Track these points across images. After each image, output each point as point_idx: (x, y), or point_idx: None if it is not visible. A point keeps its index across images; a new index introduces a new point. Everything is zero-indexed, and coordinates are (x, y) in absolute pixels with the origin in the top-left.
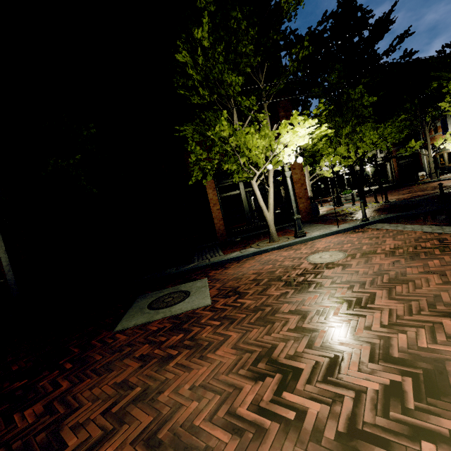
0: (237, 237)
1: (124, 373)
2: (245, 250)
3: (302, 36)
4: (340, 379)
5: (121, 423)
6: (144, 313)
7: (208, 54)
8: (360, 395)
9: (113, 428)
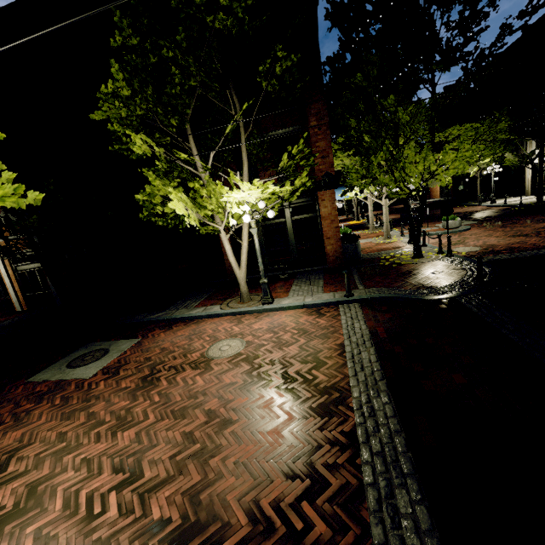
0: None
1: None
2: (211, 307)
3: (339, 3)
4: (0, 489)
5: None
6: (60, 368)
7: (135, 102)
8: None
9: None
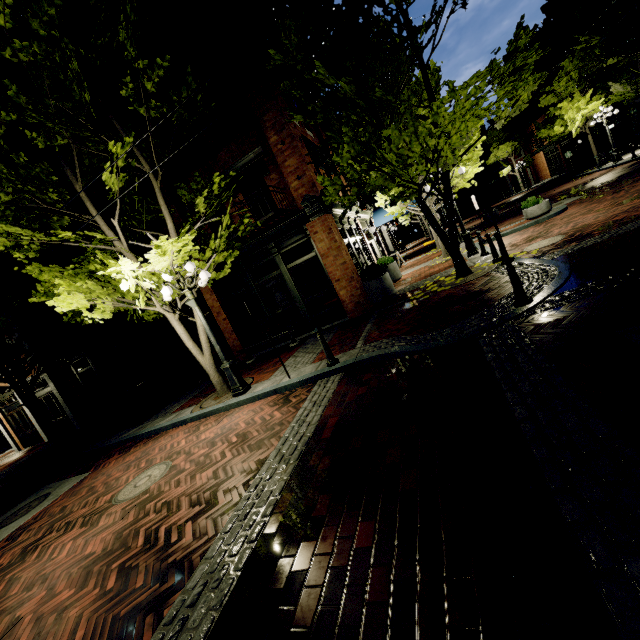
0: (251, 357)
1: None
2: (184, 411)
3: None
4: None
5: None
6: None
7: None
8: None
9: None
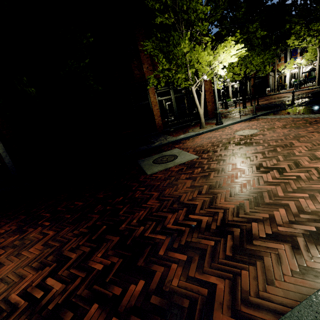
0: (171, 128)
1: (186, 184)
2: (187, 133)
3: None
4: (303, 166)
5: (214, 194)
6: (157, 166)
7: None
8: (316, 168)
9: (212, 196)
